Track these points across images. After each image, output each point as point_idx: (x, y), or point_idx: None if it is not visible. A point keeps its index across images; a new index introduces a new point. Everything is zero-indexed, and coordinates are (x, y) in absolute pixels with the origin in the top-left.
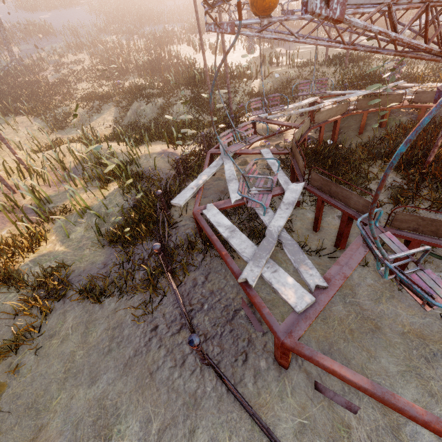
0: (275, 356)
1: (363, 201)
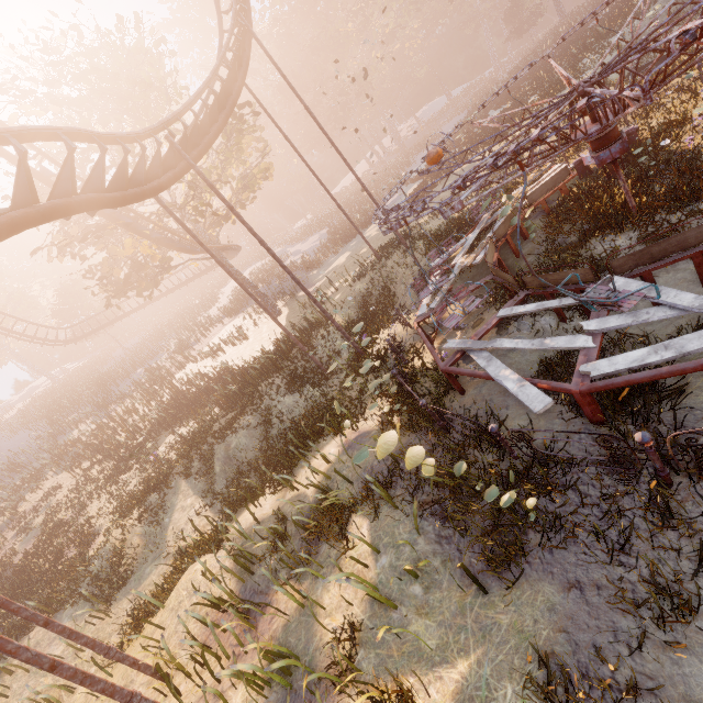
0: None
1: None
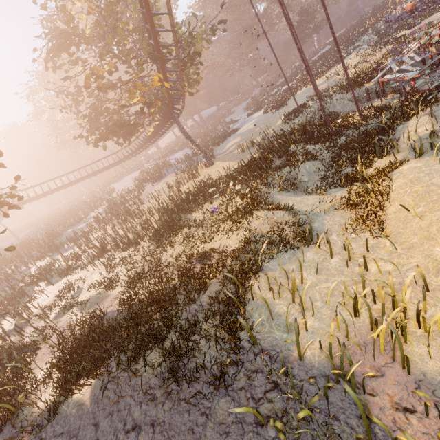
0: None
1: None
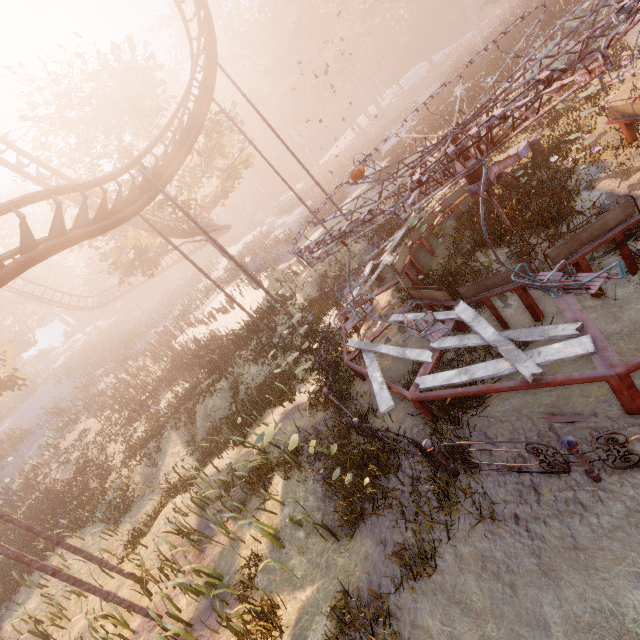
0: (628, 409)
1: (519, 269)
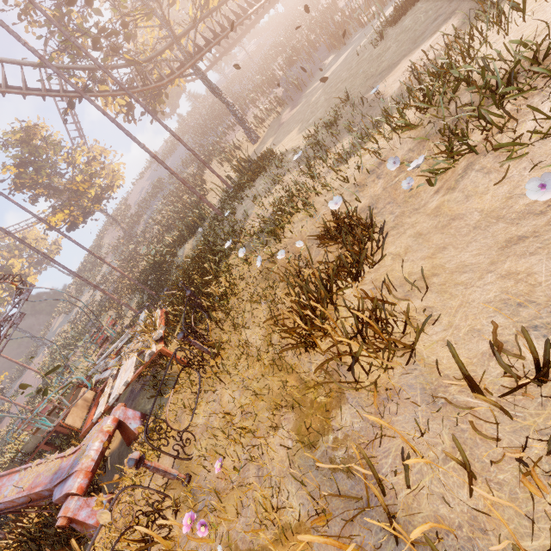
0: None
1: None
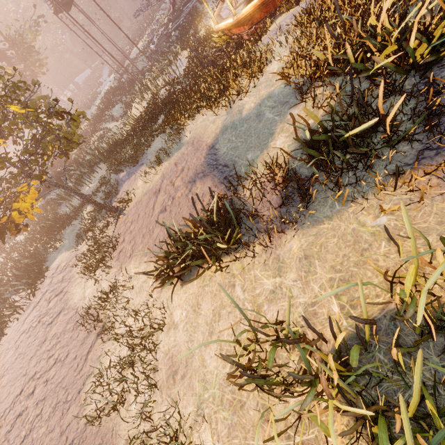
0: None
1: None
